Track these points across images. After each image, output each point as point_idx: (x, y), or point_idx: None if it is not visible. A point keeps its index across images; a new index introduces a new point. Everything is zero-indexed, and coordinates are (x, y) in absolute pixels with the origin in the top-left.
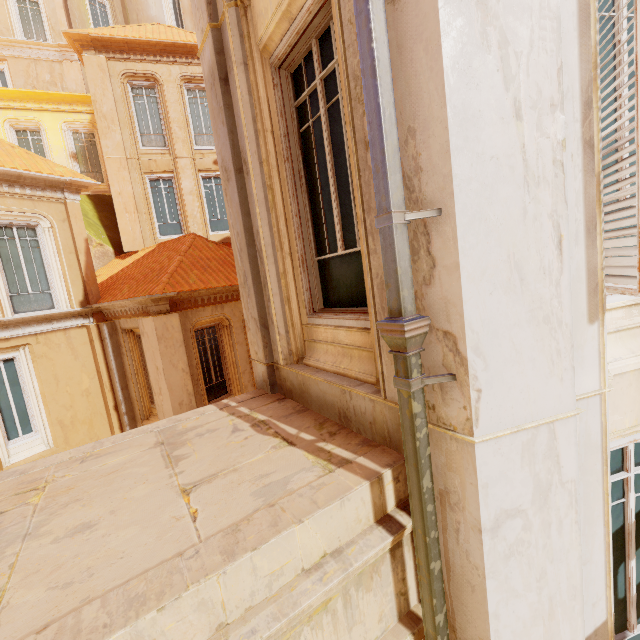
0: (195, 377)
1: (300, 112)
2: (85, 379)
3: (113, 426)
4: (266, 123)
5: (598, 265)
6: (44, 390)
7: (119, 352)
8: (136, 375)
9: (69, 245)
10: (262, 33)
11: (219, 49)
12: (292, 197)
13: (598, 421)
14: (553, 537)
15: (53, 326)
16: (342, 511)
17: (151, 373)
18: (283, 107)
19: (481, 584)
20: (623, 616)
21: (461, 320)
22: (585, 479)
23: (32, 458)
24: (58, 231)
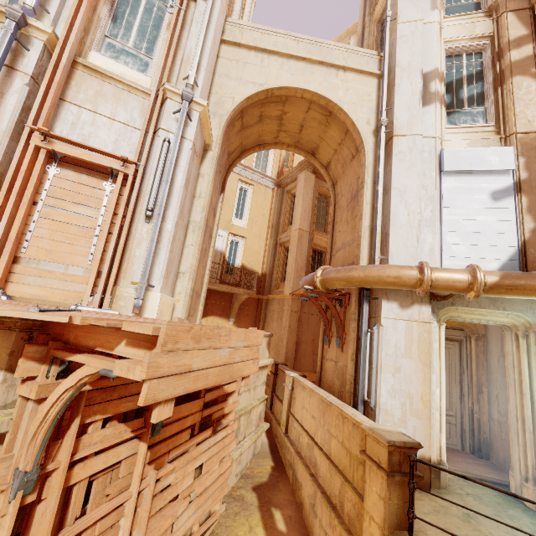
0: (313, 208)
1: (382, 31)
2: (265, 210)
3: (268, 234)
4: (372, 35)
5: (435, 2)
6: (252, 204)
7: (281, 203)
8: (285, 212)
9: (278, 158)
10: (375, 16)
11: (363, 28)
12: (375, 50)
13: (434, 28)
14: (415, 41)
15: (263, 183)
16: (370, 52)
17: (296, 198)
18: (378, 31)
19: (395, 49)
20: (462, 105)
21: (397, 8)
22: (429, 39)
23: (239, 226)
24: (276, 152)
